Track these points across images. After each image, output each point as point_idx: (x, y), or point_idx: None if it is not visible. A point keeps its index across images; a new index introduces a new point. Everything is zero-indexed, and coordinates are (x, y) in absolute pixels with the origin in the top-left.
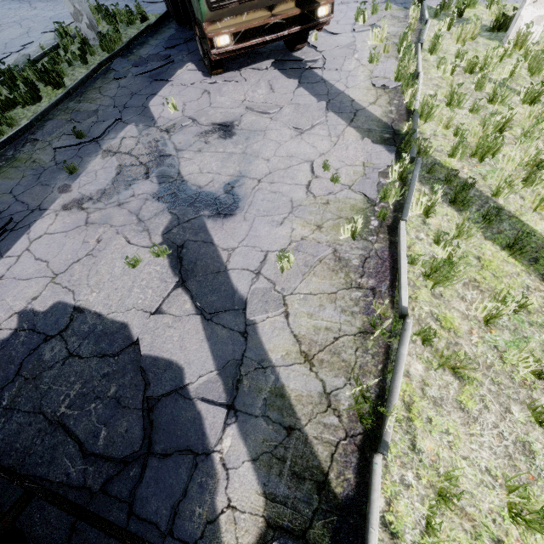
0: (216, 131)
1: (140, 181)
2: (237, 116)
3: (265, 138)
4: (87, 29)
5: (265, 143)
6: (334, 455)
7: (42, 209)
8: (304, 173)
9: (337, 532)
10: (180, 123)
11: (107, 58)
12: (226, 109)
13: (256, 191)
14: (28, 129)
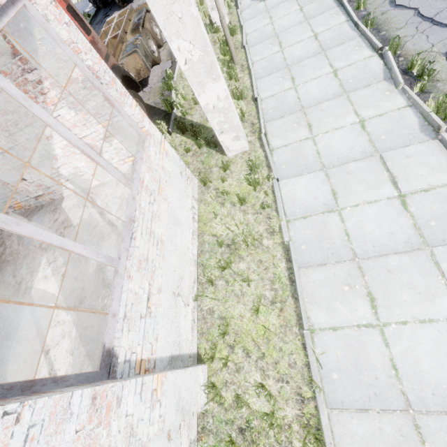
0: None
1: None
2: None
3: None
4: None
5: None
6: None
7: None
8: None
9: None
10: None
11: None
12: None
13: None
14: None
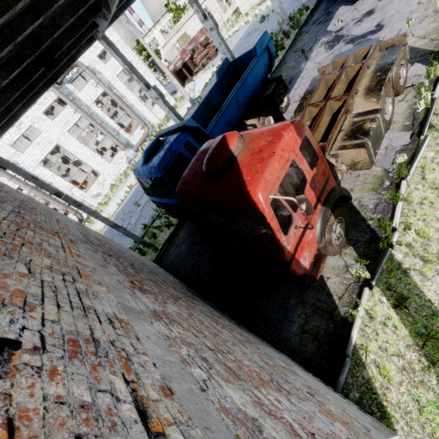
0: (364, 16)
1: (335, 46)
2: (374, 6)
3: (392, 4)
4: (286, 26)
5: (392, 5)
6: (436, 47)
7: (300, 72)
8: (416, 1)
9: (437, 56)
10: (346, 24)
11: (299, 30)
12: (367, 8)
13: (391, 19)
14: (280, 63)
